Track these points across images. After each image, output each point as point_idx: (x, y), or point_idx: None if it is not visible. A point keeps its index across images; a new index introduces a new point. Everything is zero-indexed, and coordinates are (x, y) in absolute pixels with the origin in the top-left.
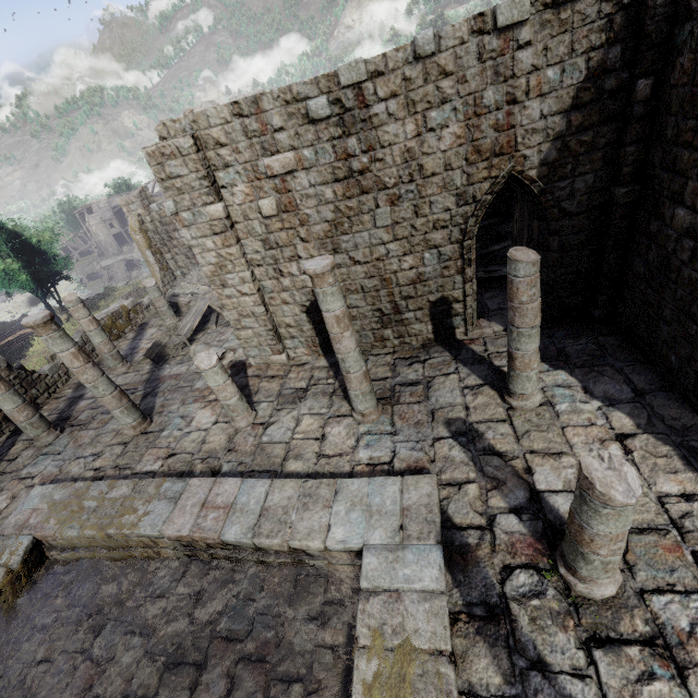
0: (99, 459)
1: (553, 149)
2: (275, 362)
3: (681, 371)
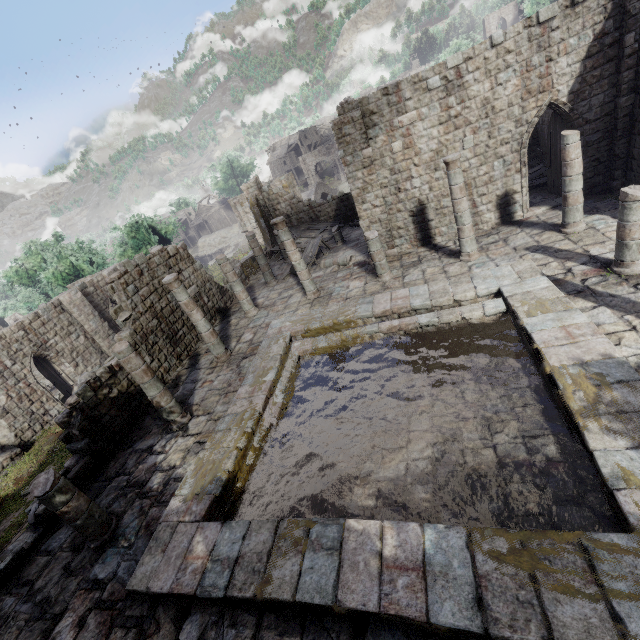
0: (298, 311)
1: (576, 84)
2: (389, 255)
3: None
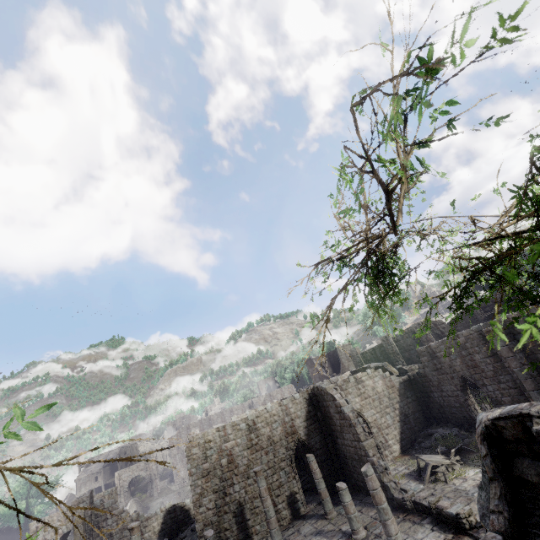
0: None
1: (306, 430)
2: None
3: (364, 486)
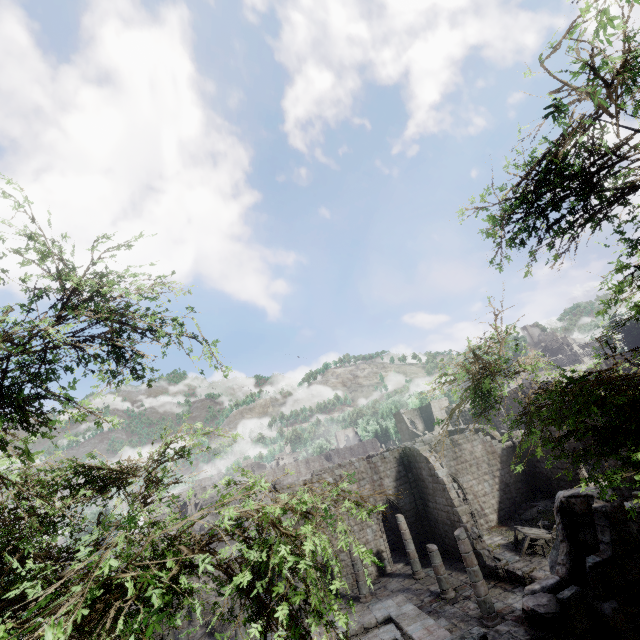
0: None
1: (395, 491)
2: None
3: (455, 551)
